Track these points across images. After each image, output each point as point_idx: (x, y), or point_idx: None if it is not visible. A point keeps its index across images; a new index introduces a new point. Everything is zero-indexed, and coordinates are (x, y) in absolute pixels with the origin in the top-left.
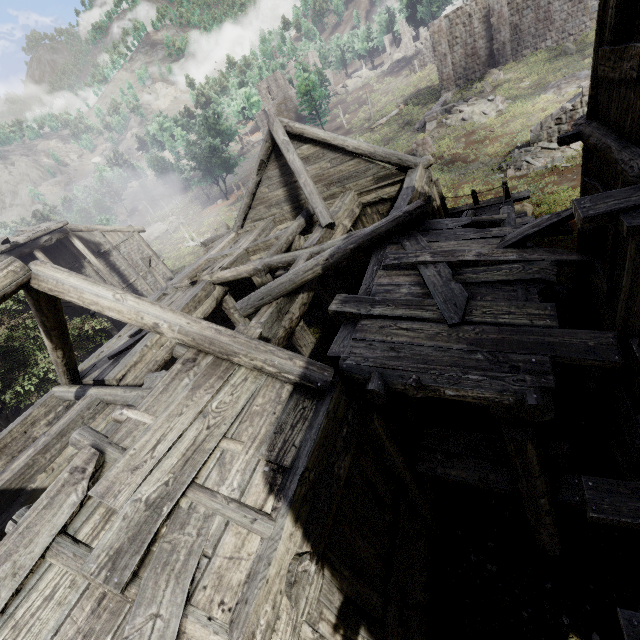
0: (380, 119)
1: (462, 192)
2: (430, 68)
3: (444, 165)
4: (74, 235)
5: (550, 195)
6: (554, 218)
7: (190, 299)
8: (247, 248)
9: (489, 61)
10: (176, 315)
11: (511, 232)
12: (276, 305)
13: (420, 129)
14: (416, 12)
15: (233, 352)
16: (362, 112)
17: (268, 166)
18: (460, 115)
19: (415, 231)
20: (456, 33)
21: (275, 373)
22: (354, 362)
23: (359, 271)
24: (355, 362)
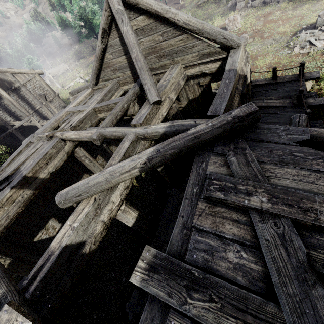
0: None
1: (257, 63)
2: None
3: None
4: None
5: None
6: None
7: (40, 158)
8: (94, 108)
9: None
10: None
11: None
12: (93, 203)
13: (231, 7)
14: None
15: None
16: None
17: (110, 34)
18: None
19: (242, 139)
20: None
21: None
22: None
23: None
24: None
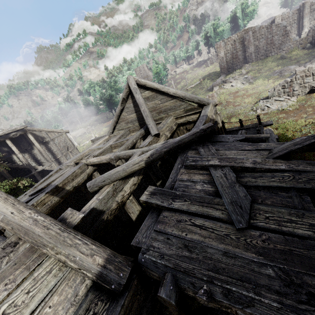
0: (191, 85)
1: (232, 120)
2: (215, 64)
3: (223, 107)
4: (29, 133)
5: (282, 124)
6: (311, 139)
7: (69, 174)
8: (111, 145)
9: (244, 61)
10: (5, 204)
11: (276, 147)
12: (112, 186)
13: (210, 90)
14: (209, 41)
15: (42, 244)
16: (182, 82)
17: (127, 101)
18: (230, 84)
19: (207, 142)
20: (228, 48)
21: (76, 268)
22: (151, 258)
23: (174, 161)
24: (152, 258)
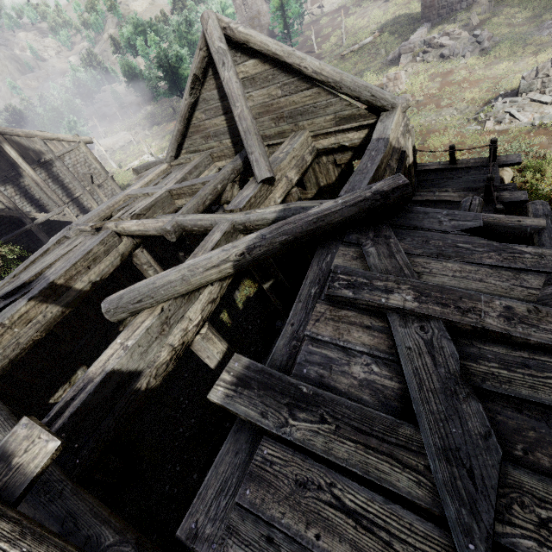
0: (352, 46)
1: (430, 141)
2: None
3: (414, 106)
4: (5, 140)
5: (535, 160)
6: None
7: (79, 257)
8: (170, 190)
9: None
10: None
11: None
12: (159, 314)
13: (393, 61)
14: None
15: None
16: (334, 36)
17: (204, 84)
18: (440, 49)
19: (387, 225)
20: None
21: None
22: None
23: None
24: None
